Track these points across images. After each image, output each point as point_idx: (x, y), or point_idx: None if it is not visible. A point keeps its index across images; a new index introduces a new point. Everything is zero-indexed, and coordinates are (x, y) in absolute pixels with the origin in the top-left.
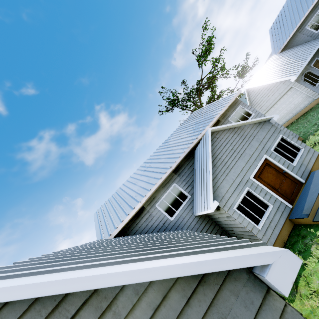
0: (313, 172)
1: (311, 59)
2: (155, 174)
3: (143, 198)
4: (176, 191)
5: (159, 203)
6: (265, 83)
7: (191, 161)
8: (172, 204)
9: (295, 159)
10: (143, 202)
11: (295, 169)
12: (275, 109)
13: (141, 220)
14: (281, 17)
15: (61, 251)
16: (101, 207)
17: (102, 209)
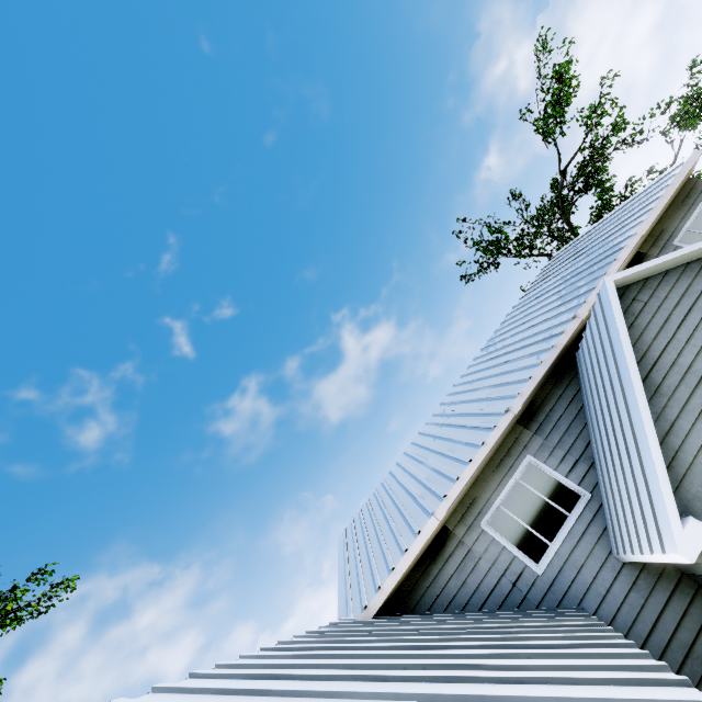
0: None
1: None
2: (468, 432)
3: (441, 504)
4: (537, 478)
5: (491, 517)
6: None
7: (571, 386)
8: (531, 520)
9: None
10: (441, 516)
11: None
12: None
13: (444, 566)
14: None
15: (207, 675)
16: (352, 523)
17: (353, 528)
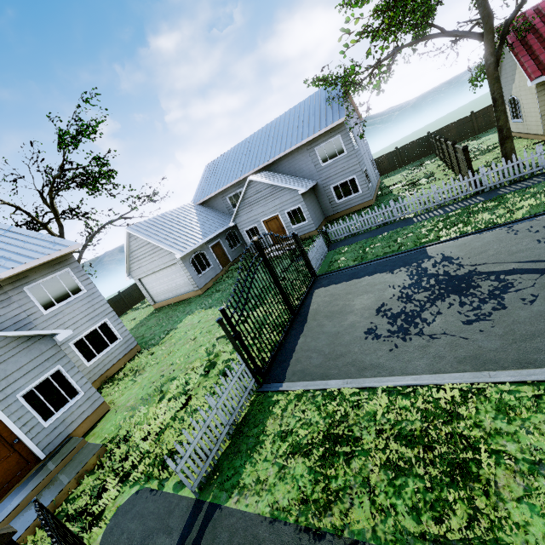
0: (71, 438)
1: (214, 238)
2: None
3: None
4: None
5: None
6: (150, 240)
7: None
8: None
9: (57, 412)
10: None
11: (43, 434)
12: (157, 278)
13: None
14: (218, 164)
15: None
16: None
17: None
